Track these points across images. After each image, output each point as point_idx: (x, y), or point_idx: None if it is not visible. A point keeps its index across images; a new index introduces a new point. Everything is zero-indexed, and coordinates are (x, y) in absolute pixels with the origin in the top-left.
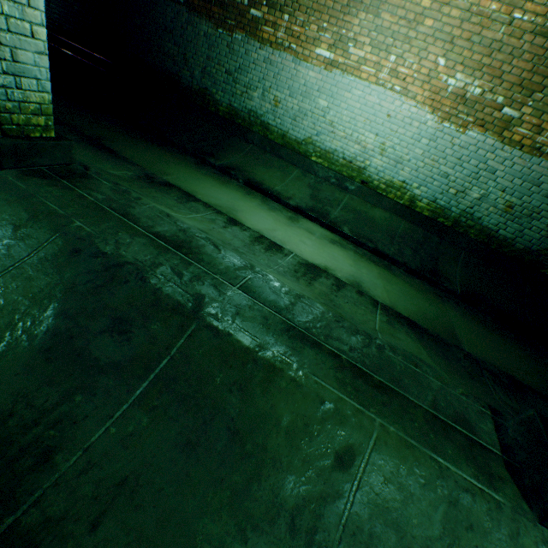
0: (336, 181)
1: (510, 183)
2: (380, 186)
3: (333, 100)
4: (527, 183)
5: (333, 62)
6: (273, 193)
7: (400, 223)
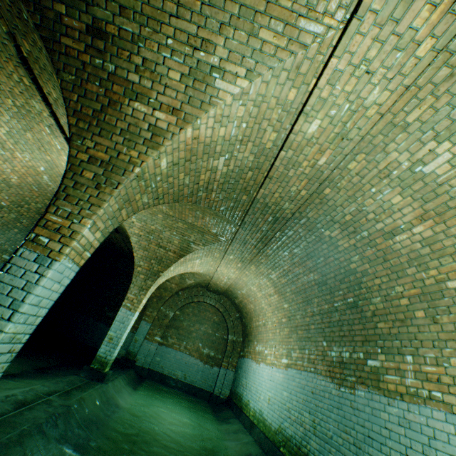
0: None
1: None
2: None
3: None
4: None
5: None
6: None
7: None
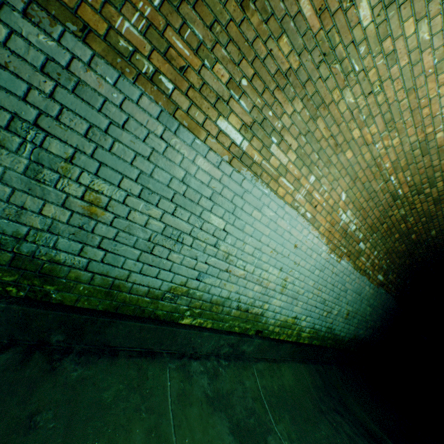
0: (229, 349)
1: (351, 297)
2: (275, 329)
3: (235, 218)
4: (357, 294)
5: (245, 154)
6: None
7: (303, 373)
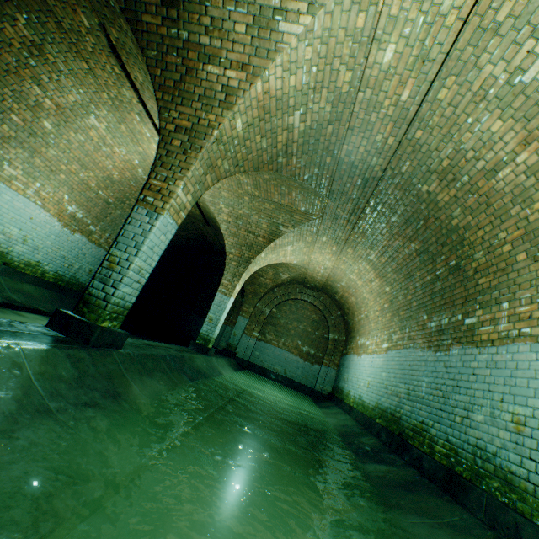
0: None
1: (92, 260)
2: (21, 265)
3: None
4: (98, 259)
5: None
6: None
7: (44, 291)
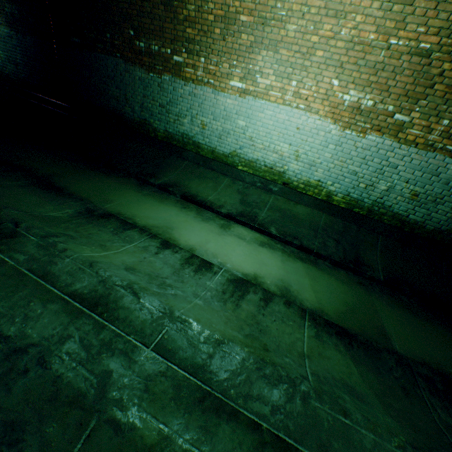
0: (261, 185)
1: (412, 175)
2: (299, 185)
3: (250, 120)
4: (427, 174)
5: (245, 90)
6: (206, 203)
7: (321, 217)
